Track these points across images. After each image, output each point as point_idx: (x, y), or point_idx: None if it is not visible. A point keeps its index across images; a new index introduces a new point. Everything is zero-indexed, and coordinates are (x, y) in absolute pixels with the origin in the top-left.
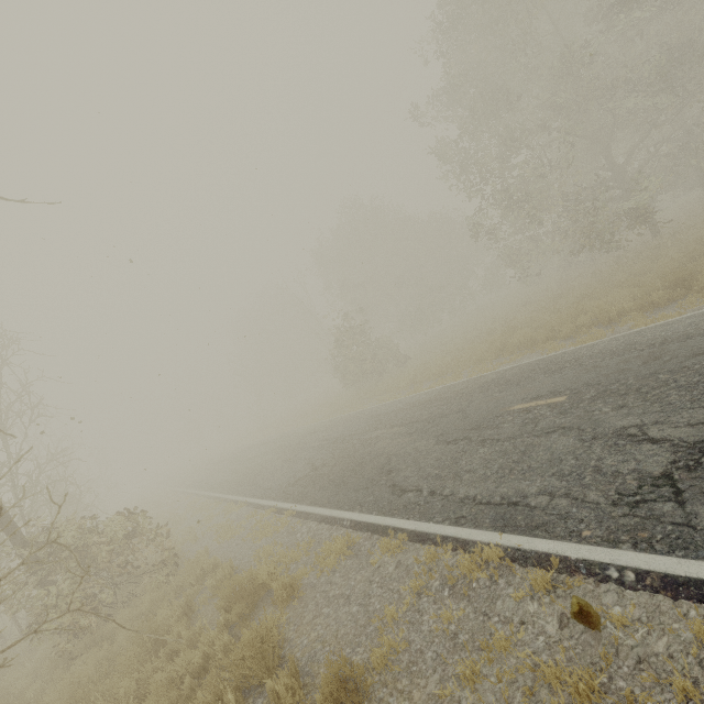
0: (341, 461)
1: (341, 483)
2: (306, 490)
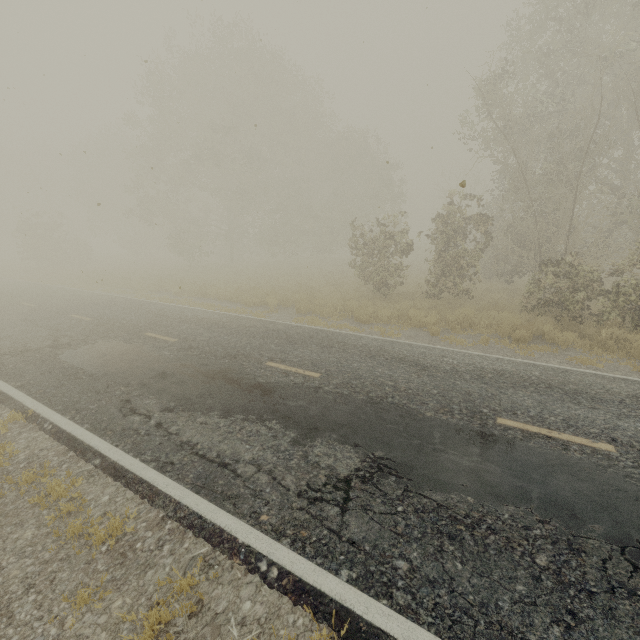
0: None
1: None
2: None
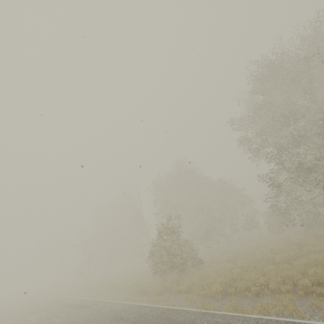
0: None
1: None
2: None
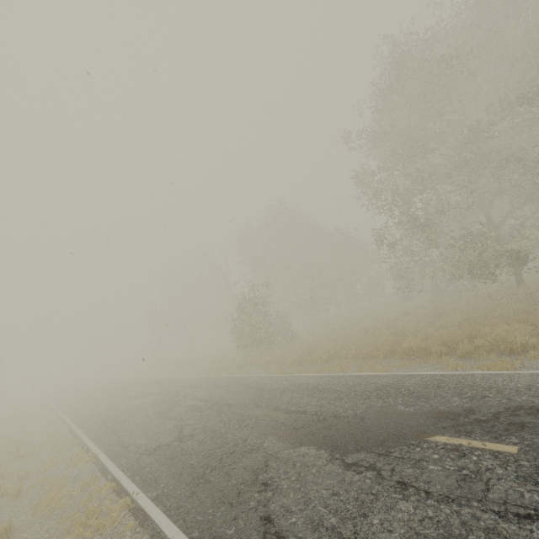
0: (211, 439)
1: (201, 477)
2: (160, 468)
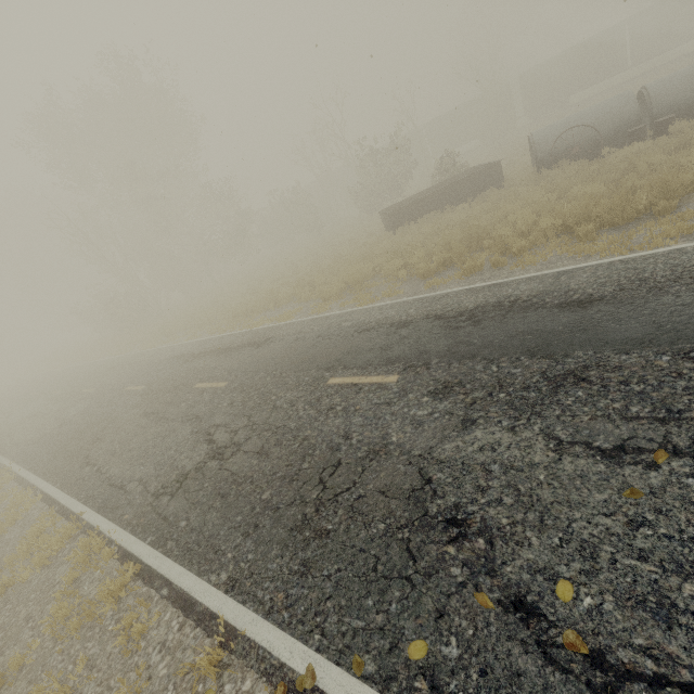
0: None
1: None
2: None
